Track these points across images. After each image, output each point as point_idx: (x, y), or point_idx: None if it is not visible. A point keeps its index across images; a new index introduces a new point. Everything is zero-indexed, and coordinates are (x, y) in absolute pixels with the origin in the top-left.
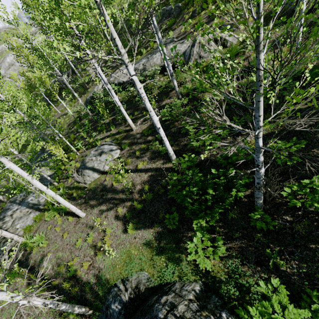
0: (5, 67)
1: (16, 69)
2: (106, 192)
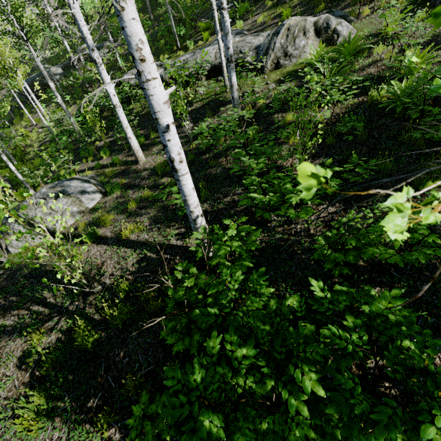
0: None
1: None
2: (35, 281)
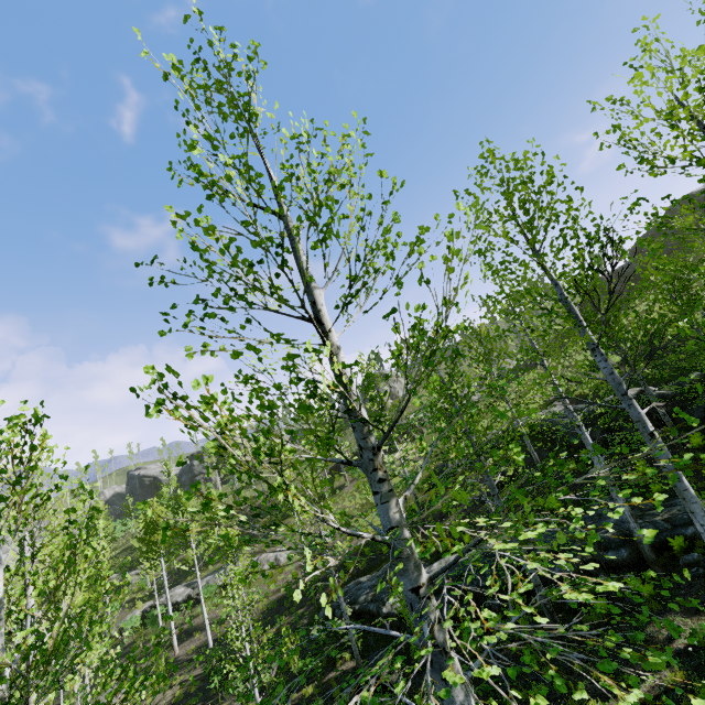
0: None
1: None
2: None
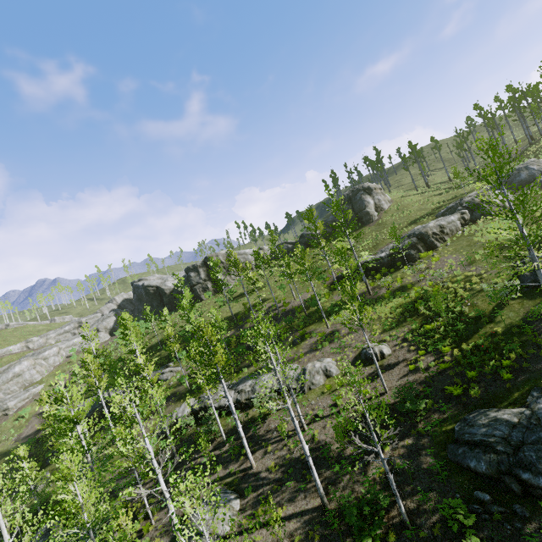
0: (5, 379)
1: (20, 381)
2: None
